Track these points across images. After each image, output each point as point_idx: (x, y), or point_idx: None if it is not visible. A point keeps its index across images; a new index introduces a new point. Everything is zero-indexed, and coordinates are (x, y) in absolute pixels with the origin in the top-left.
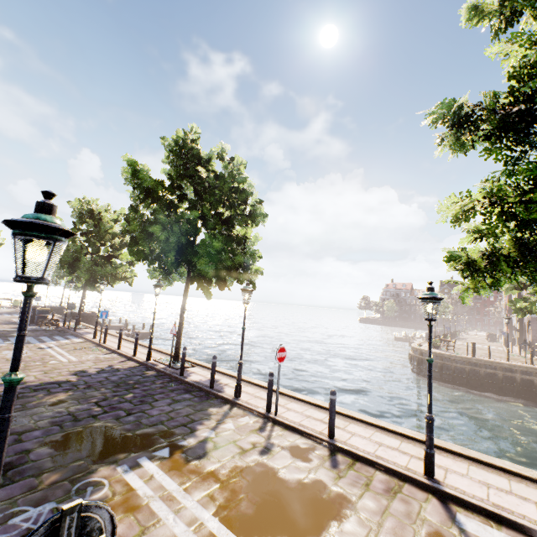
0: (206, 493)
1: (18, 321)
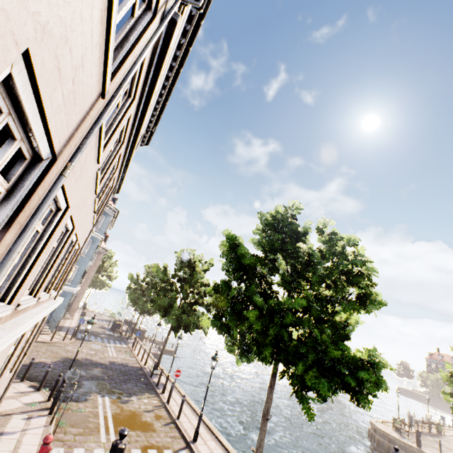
0: (115, 410)
1: (107, 327)
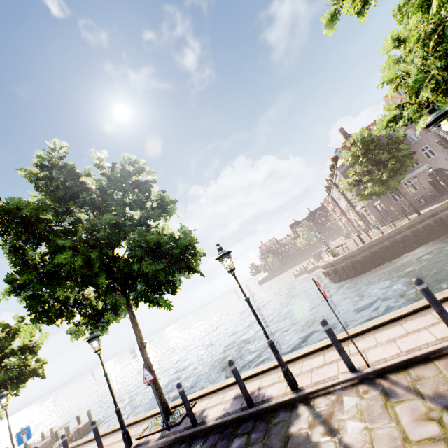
0: None
1: None
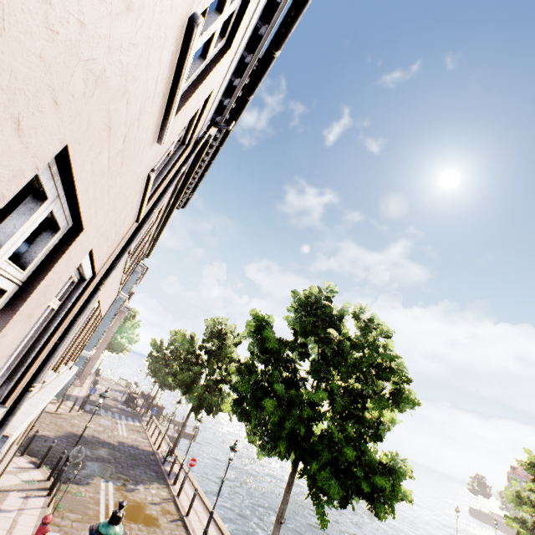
0: (118, 498)
1: (120, 400)
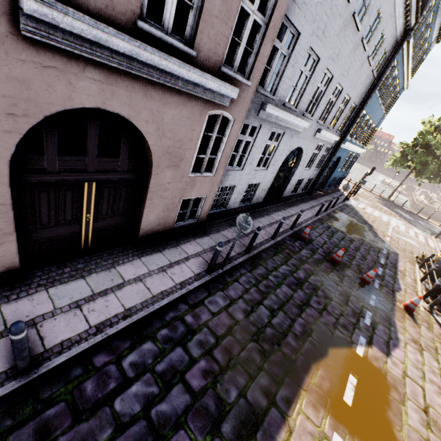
0: None
1: None
